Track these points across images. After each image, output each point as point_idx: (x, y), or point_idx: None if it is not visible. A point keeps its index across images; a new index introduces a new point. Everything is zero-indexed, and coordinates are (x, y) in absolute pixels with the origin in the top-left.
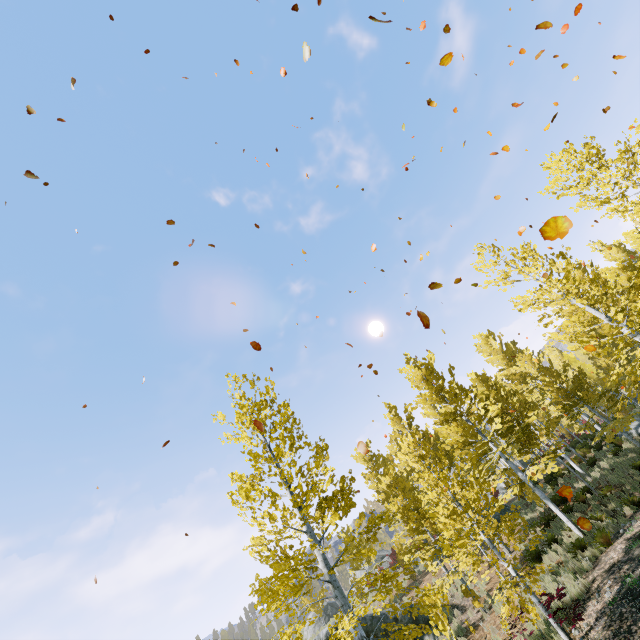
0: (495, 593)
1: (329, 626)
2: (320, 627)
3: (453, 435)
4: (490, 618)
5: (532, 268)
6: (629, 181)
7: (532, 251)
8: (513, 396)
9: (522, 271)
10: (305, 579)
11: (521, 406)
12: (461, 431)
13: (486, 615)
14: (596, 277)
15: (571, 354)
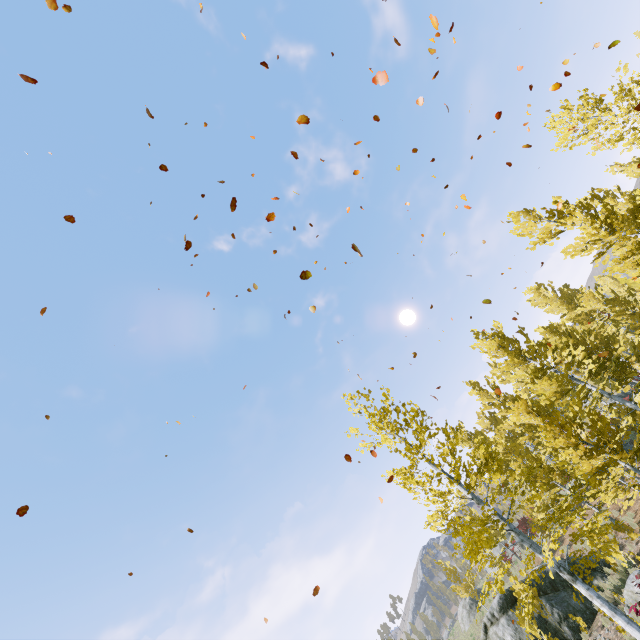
0: None
1: (520, 571)
2: (474, 615)
3: (548, 389)
4: None
5: (572, 218)
6: (635, 116)
7: (566, 203)
8: (588, 336)
9: (563, 224)
10: (449, 568)
11: (602, 342)
12: (555, 383)
13: None
14: (637, 206)
15: (639, 280)
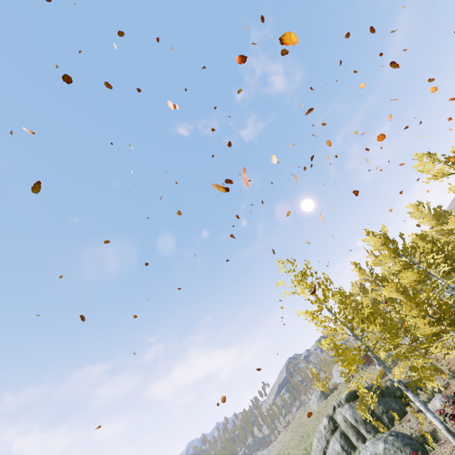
0: (454, 370)
1: (372, 380)
2: (321, 402)
3: (410, 277)
4: (454, 382)
5: None
6: None
7: None
8: (447, 246)
9: None
10: (314, 372)
11: None
12: (416, 274)
13: (451, 381)
14: None
15: None
